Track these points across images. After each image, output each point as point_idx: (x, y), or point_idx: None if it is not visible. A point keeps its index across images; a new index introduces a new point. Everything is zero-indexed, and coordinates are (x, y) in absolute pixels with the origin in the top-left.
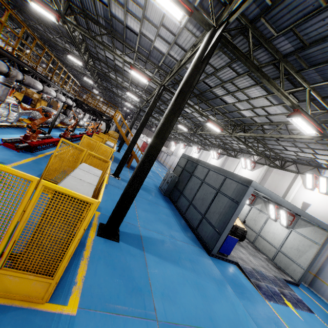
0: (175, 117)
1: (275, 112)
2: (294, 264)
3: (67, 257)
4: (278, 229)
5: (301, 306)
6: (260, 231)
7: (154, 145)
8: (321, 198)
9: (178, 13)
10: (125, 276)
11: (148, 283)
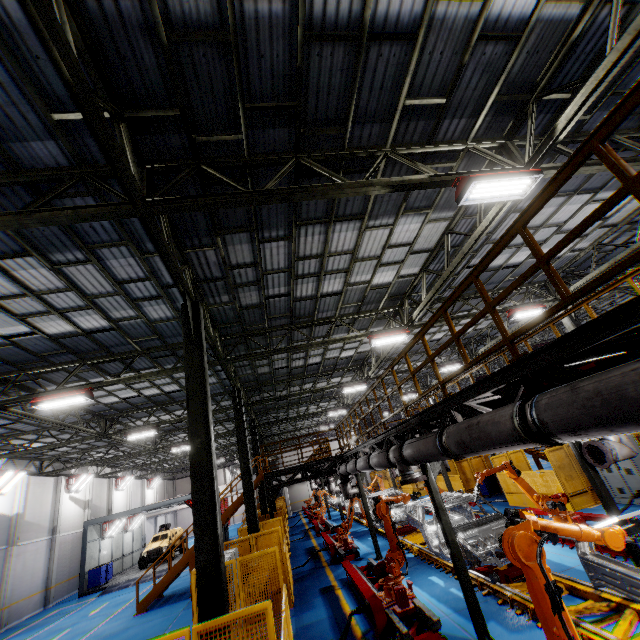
0: None
1: None
2: None
3: None
4: None
5: None
6: None
7: None
8: None
9: None
10: None
11: None
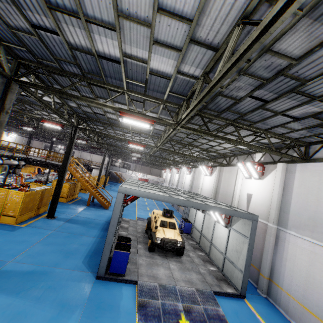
0: None
1: None
2: (236, 270)
3: None
4: (222, 231)
5: None
6: (211, 239)
7: None
8: (258, 184)
9: None
10: None
11: None
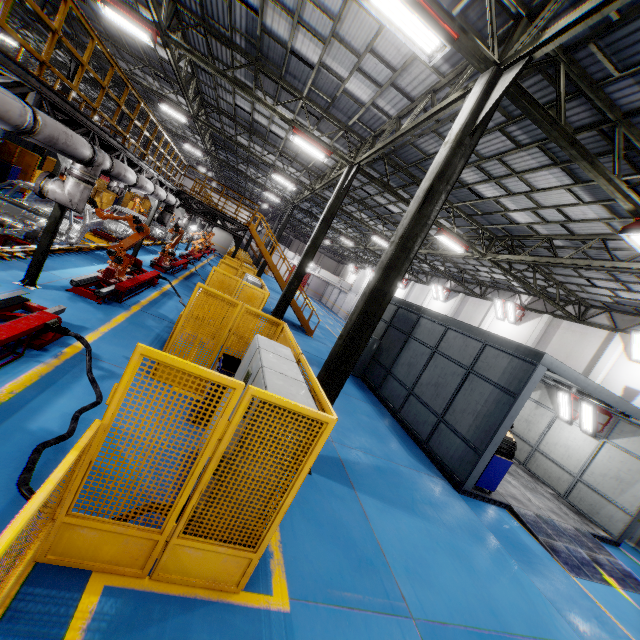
0: (416, 241)
1: (583, 216)
2: (609, 506)
3: (280, 515)
4: (575, 439)
5: (631, 585)
6: (538, 443)
7: (377, 295)
8: None
9: (430, 40)
10: (340, 538)
11: (379, 549)
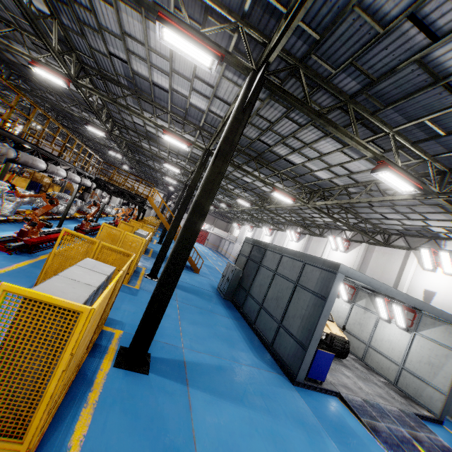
0: (214, 184)
1: (358, 169)
2: (428, 388)
3: (45, 402)
4: (394, 334)
5: None
6: (370, 341)
7: (189, 225)
8: (448, 282)
9: (206, 58)
10: (153, 429)
11: (192, 437)
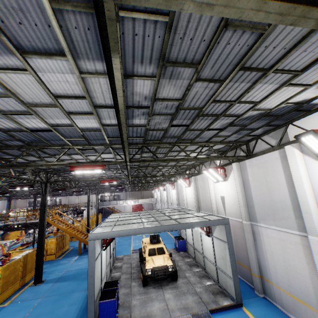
0: None
1: (111, 156)
2: (227, 278)
3: None
4: (207, 241)
5: None
6: (202, 252)
7: None
8: (225, 186)
9: None
10: None
11: None
